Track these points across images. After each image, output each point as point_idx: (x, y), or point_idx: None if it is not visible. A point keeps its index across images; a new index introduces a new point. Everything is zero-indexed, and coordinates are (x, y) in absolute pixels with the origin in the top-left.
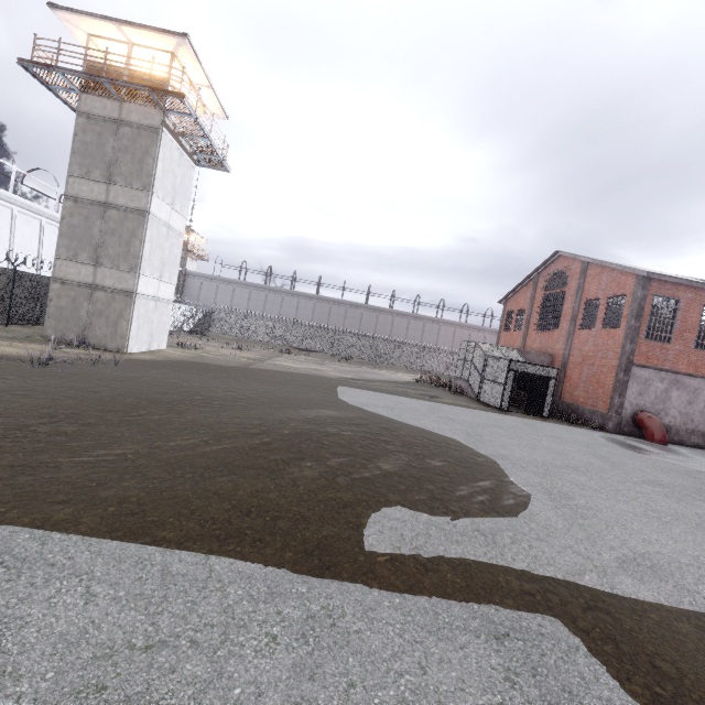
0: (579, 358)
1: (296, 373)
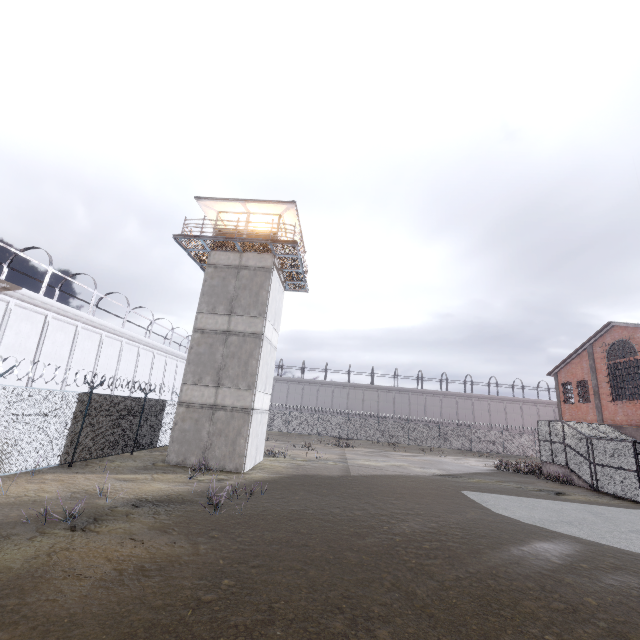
0: None
1: (396, 476)
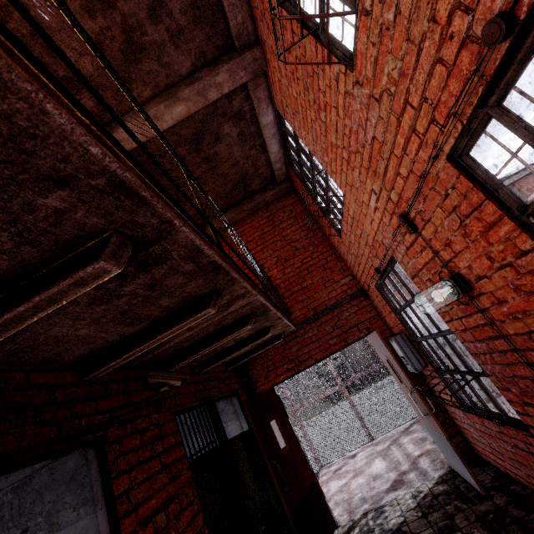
0: None
1: None
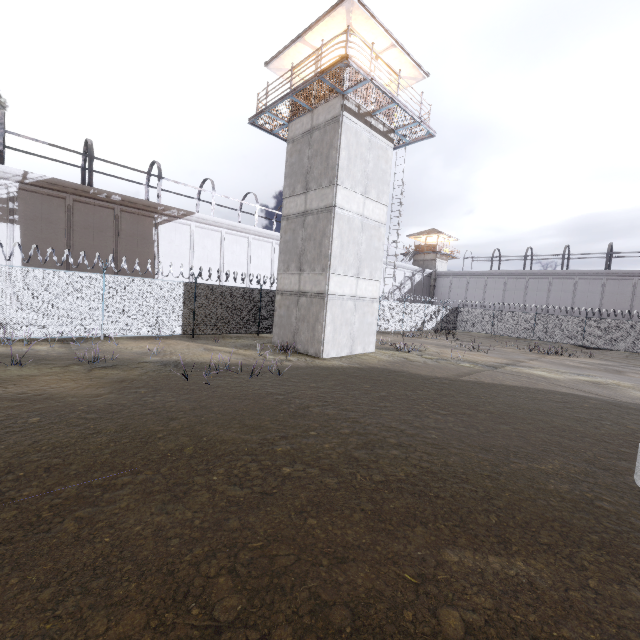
0: None
1: (546, 393)
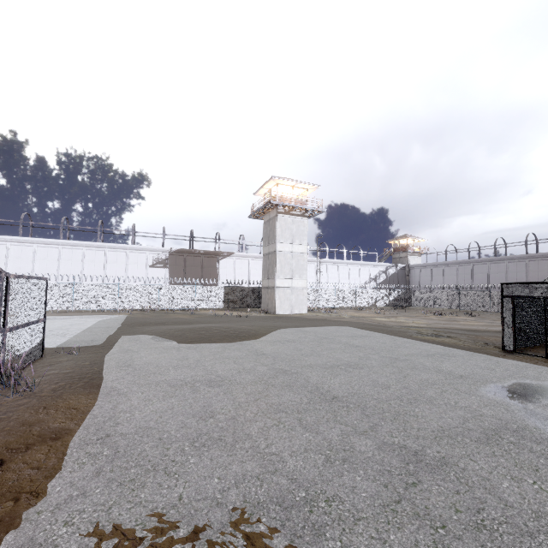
0: None
1: (351, 322)
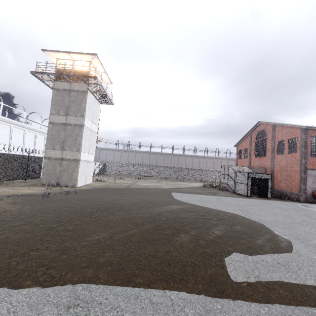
0: (279, 168)
1: (150, 188)
